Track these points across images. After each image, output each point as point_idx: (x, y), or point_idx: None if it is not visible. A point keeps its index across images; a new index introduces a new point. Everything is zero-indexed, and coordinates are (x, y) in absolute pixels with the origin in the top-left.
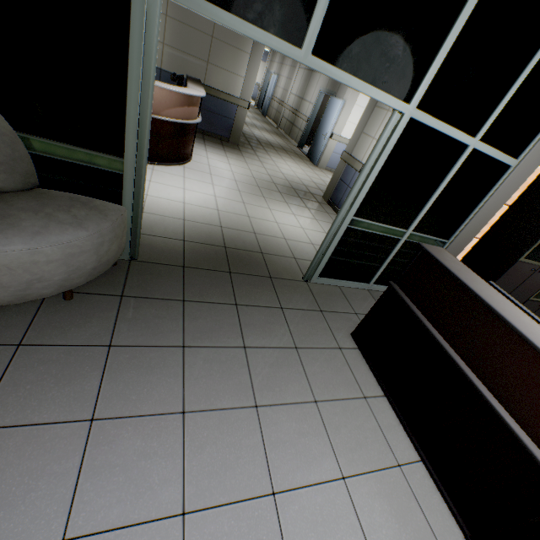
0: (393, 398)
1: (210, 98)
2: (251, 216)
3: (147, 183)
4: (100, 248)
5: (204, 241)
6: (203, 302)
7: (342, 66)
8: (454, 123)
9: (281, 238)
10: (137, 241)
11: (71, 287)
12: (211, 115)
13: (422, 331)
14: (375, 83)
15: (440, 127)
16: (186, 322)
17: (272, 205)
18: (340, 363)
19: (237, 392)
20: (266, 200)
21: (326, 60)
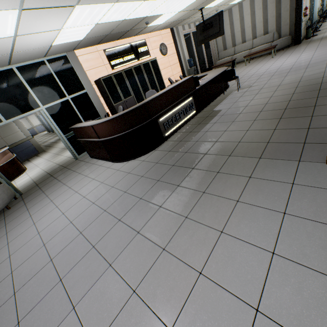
0: (99, 158)
1: (16, 147)
2: (56, 162)
3: (15, 184)
4: (5, 192)
5: (41, 178)
6: (46, 184)
7: (16, 116)
8: (57, 99)
9: (68, 158)
10: (17, 189)
11: (6, 204)
12: (23, 151)
13: (86, 141)
14: (27, 111)
15: (55, 103)
16: (42, 189)
17: (63, 154)
18: (87, 164)
19: (59, 186)
20: (60, 155)
21: (11, 118)
